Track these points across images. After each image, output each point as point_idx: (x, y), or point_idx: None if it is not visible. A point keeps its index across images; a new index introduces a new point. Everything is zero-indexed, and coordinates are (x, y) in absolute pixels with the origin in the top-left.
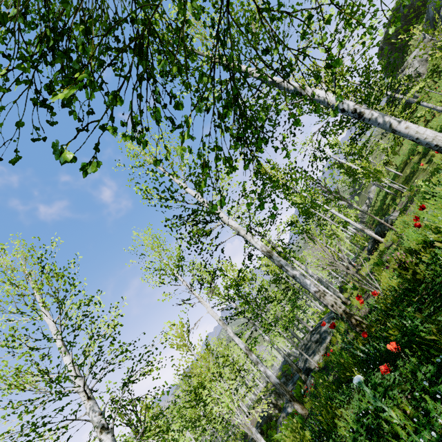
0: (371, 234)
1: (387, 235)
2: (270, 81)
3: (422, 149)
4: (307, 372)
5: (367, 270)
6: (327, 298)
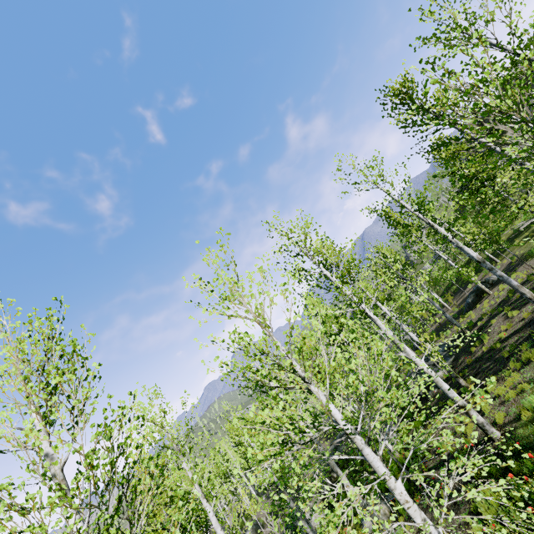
0: (481, 286)
1: (491, 290)
2: (498, 150)
3: (510, 231)
4: (428, 386)
5: (483, 310)
6: (525, 289)
